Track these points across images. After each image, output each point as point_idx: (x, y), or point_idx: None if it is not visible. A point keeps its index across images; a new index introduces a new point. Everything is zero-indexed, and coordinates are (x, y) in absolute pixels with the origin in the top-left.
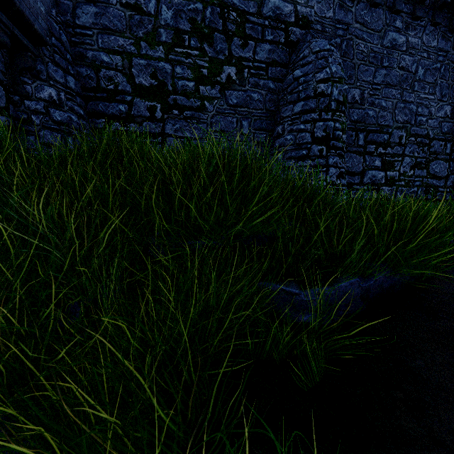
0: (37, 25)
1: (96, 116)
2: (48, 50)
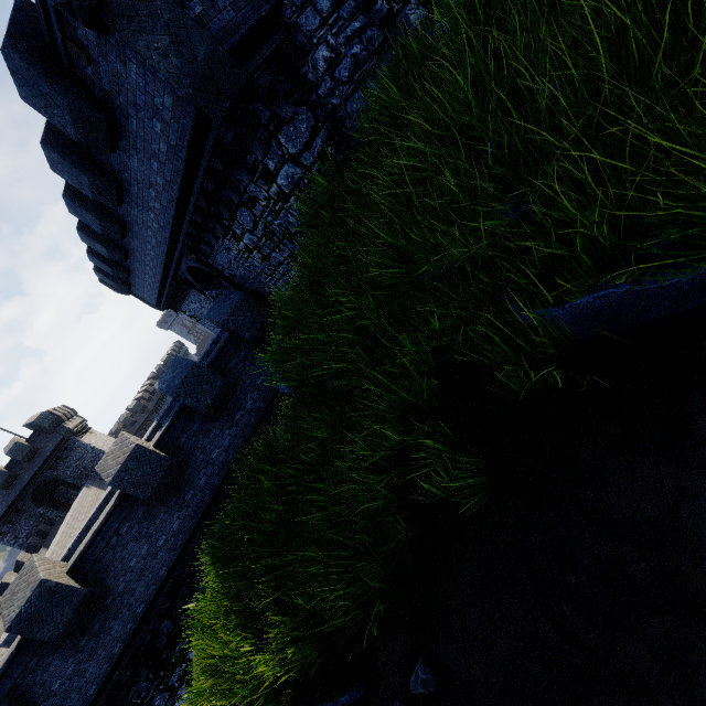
0: (262, 3)
1: (372, 2)
2: (286, 4)
